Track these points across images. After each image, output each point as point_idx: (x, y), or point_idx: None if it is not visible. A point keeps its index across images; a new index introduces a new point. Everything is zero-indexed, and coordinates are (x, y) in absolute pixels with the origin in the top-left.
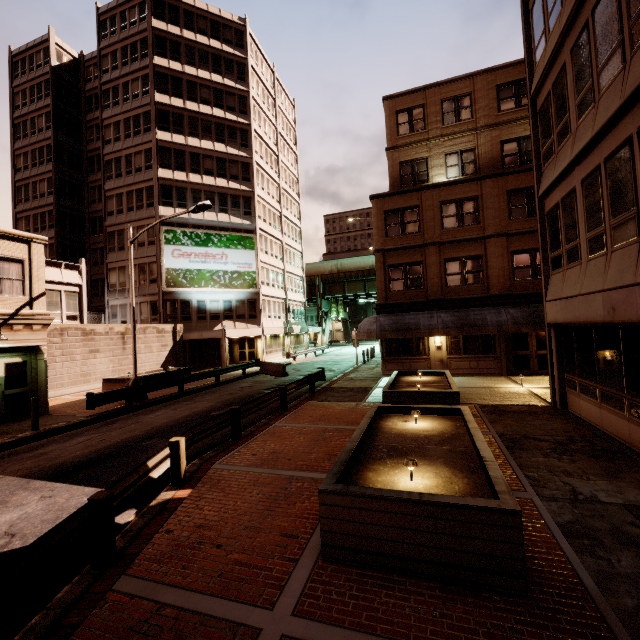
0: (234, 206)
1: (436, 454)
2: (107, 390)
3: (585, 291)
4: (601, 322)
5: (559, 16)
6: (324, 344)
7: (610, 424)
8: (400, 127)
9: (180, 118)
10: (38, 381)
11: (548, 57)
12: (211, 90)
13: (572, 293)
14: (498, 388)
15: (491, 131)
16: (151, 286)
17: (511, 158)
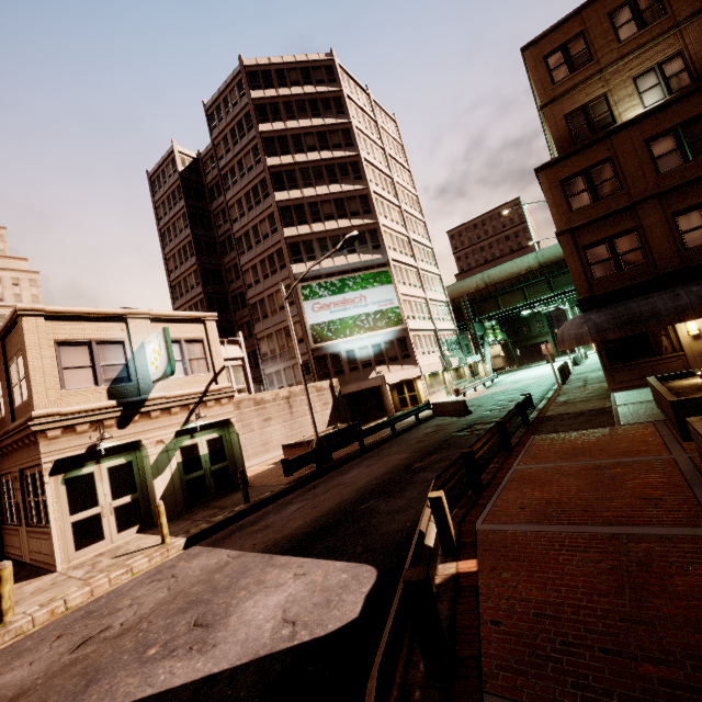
0: (361, 243)
1: None
2: (288, 456)
3: None
4: None
5: None
6: (488, 374)
7: None
8: (554, 73)
9: (292, 174)
10: (234, 454)
11: None
12: (314, 135)
13: None
14: None
15: None
16: (299, 346)
17: None
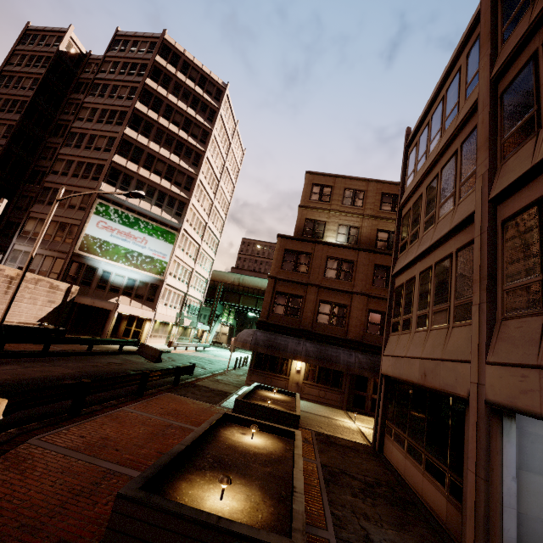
0: (169, 205)
1: (256, 474)
2: None
3: (409, 355)
4: (416, 383)
5: (423, 165)
6: (207, 342)
7: (410, 474)
8: (313, 194)
9: (150, 126)
10: None
11: (413, 186)
12: (183, 117)
13: (401, 354)
14: (335, 420)
15: (373, 220)
16: (64, 244)
17: (382, 243)
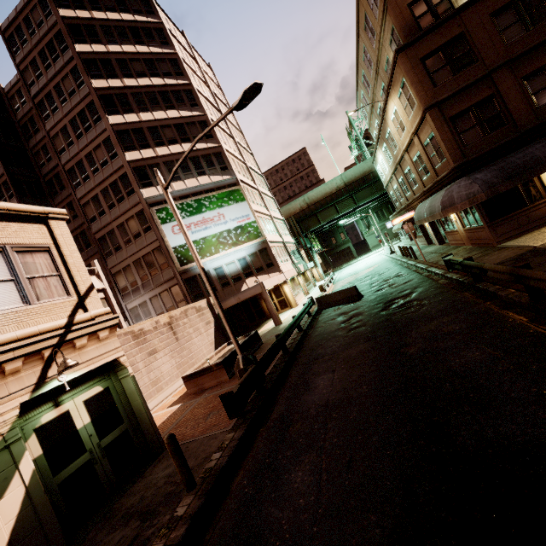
0: (209, 166)
1: None
2: (193, 388)
3: None
4: None
5: None
6: (321, 276)
7: None
8: None
9: (124, 97)
10: (132, 409)
11: None
12: (141, 62)
13: None
14: None
15: None
16: (164, 272)
17: None
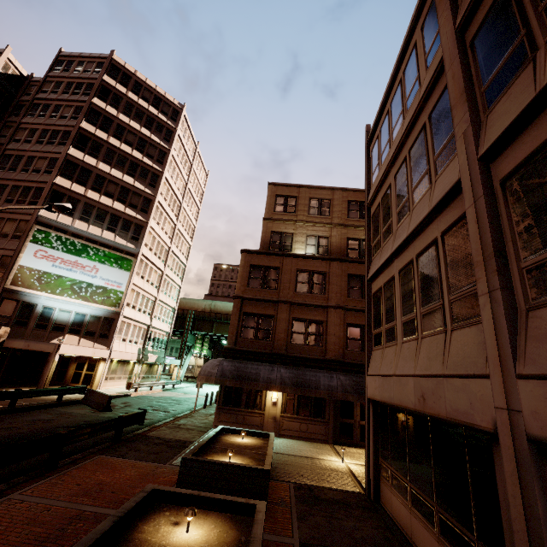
0: (124, 229)
1: None
2: None
3: (399, 372)
4: (412, 409)
5: (388, 154)
6: (179, 378)
7: (420, 538)
8: (277, 206)
9: (99, 146)
10: None
11: (380, 178)
12: (137, 137)
13: (389, 372)
14: (320, 460)
15: (341, 228)
16: None
17: (353, 251)
